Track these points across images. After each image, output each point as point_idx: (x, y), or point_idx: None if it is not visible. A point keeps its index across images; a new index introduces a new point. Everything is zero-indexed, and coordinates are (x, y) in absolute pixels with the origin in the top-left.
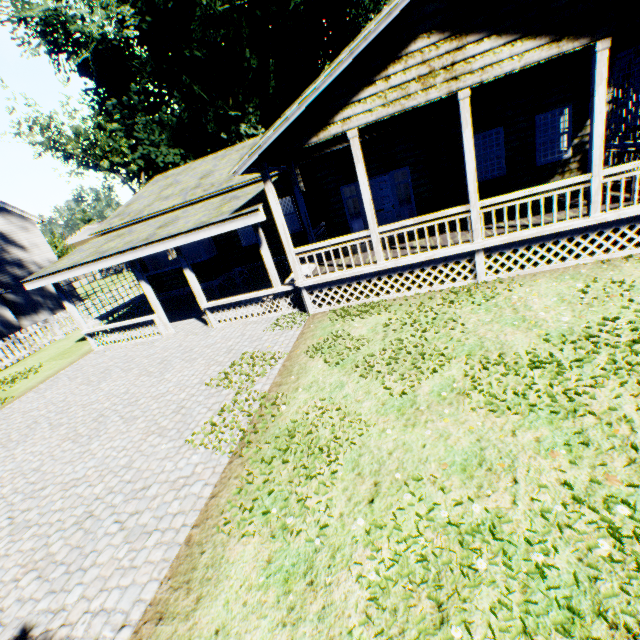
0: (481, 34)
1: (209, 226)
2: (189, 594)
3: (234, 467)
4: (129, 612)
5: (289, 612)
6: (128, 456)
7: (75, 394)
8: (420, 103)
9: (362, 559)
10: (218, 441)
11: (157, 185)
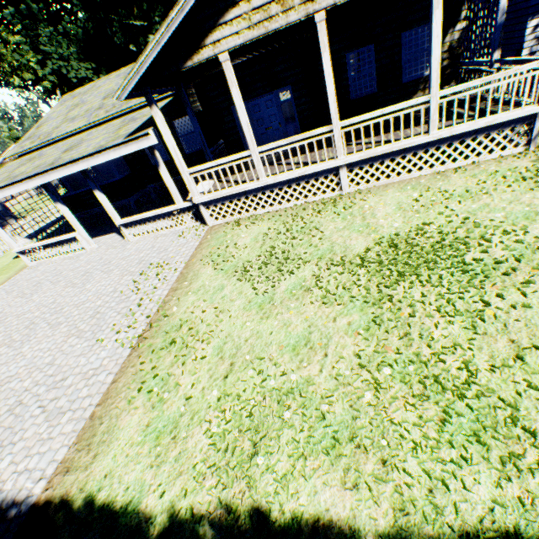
0: None
1: (106, 150)
2: (89, 453)
3: (132, 359)
4: (45, 469)
5: (156, 458)
6: (52, 355)
7: (11, 306)
8: (282, 26)
9: (212, 418)
10: (122, 339)
11: (65, 105)
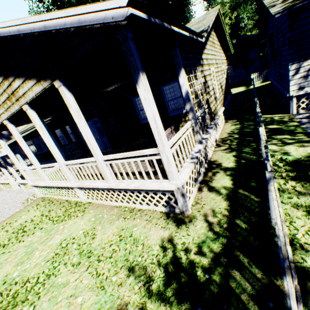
0: (13, 77)
1: None
2: None
3: None
4: None
5: None
6: None
7: None
8: (15, 110)
9: None
10: None
11: None
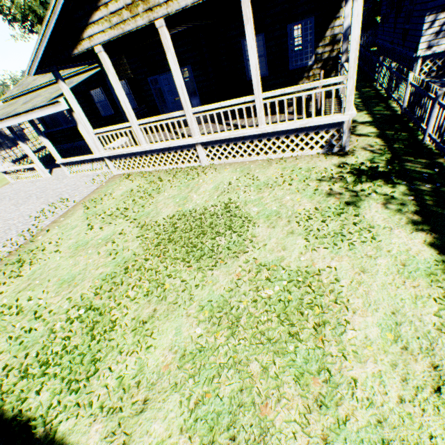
0: None
1: (36, 110)
2: None
3: None
4: None
5: None
6: None
7: None
8: (134, 28)
9: None
10: (3, 251)
11: None
